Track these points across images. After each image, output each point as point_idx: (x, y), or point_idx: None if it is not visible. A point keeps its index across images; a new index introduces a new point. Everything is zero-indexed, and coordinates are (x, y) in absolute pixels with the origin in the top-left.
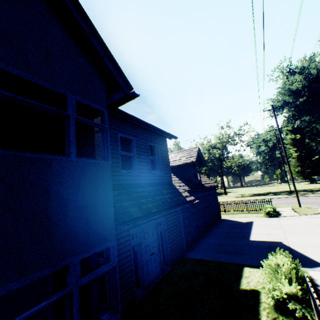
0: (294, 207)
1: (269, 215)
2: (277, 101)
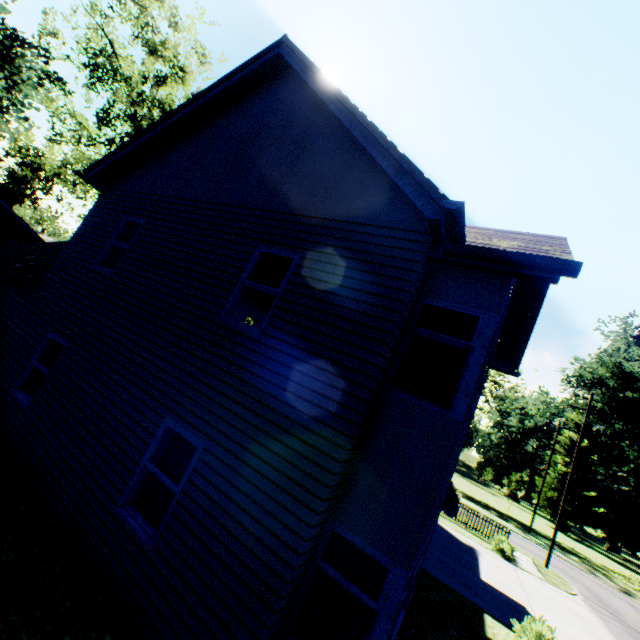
0: (536, 561)
1: (501, 553)
2: (590, 371)
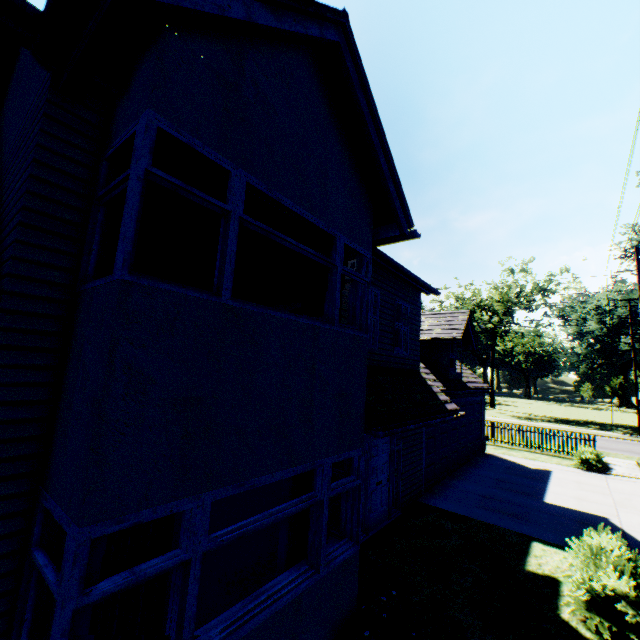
0: None
1: (586, 466)
2: None
